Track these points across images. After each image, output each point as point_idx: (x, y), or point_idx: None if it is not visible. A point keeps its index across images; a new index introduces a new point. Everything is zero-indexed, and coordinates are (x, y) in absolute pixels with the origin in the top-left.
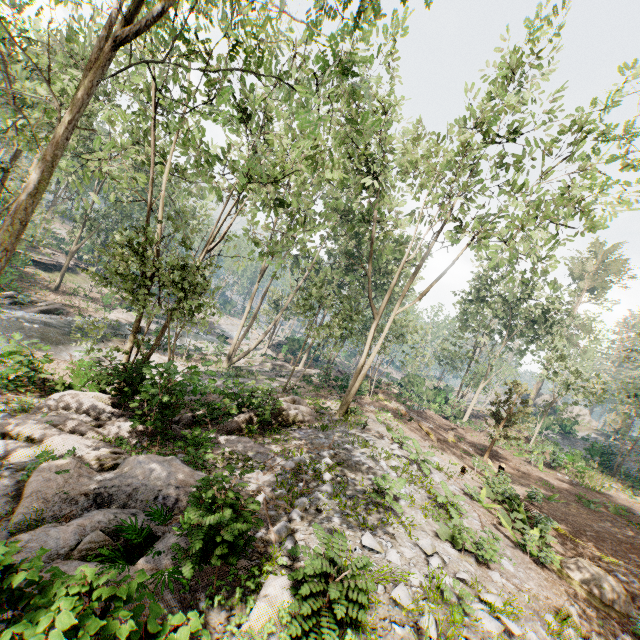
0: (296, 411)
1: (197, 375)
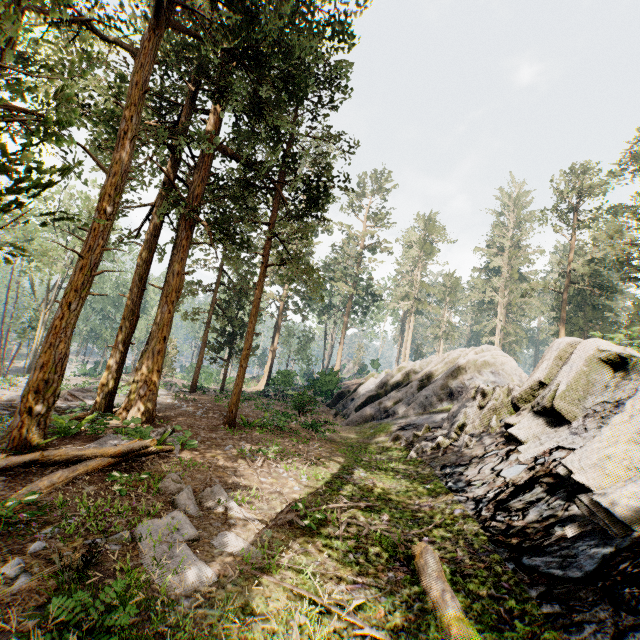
0: None
1: None
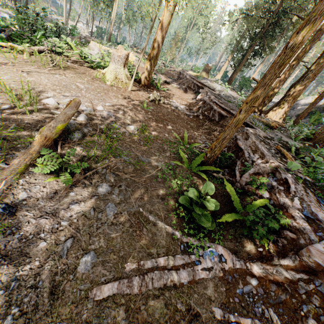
0: (89, 39)
1: (46, 13)
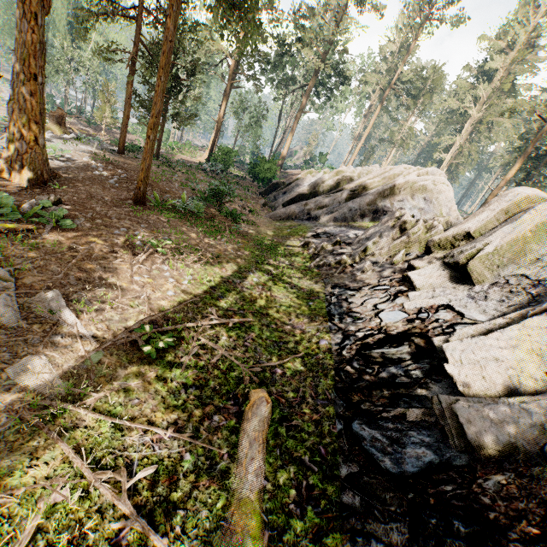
0: None
1: None
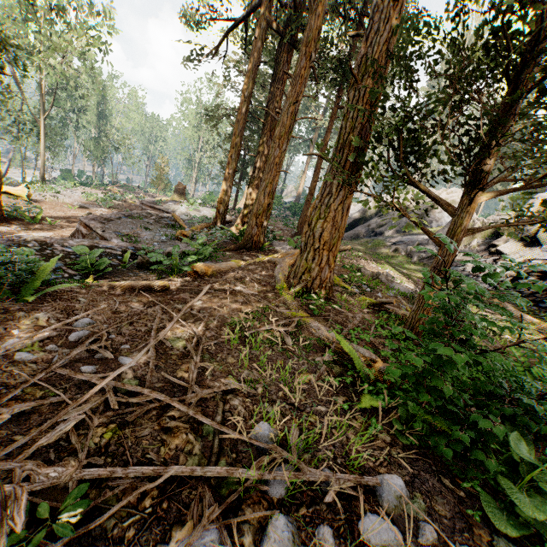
0: None
1: None
